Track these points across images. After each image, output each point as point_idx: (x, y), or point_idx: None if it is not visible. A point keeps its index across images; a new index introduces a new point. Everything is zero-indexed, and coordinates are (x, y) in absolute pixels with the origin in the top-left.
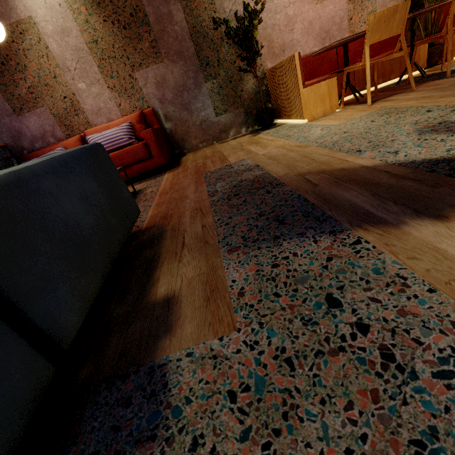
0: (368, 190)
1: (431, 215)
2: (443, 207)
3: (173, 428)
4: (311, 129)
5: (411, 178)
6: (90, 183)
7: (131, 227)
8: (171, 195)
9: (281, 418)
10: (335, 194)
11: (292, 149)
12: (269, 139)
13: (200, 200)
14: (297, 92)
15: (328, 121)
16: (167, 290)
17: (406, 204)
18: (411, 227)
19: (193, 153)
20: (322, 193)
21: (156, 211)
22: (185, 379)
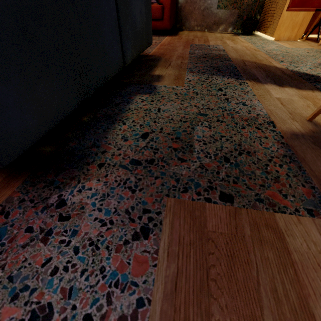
0: (266, 73)
1: (279, 85)
2: (286, 84)
3: (157, 94)
4: (271, 44)
5: (289, 75)
6: (143, 8)
7: (148, 47)
8: (168, 47)
9: (189, 99)
10: (251, 70)
11: (250, 49)
12: (242, 41)
13: (183, 54)
14: (281, 12)
15: (285, 44)
16: (159, 74)
17: (274, 80)
18: (267, 85)
19: (188, 32)
20: (246, 68)
21: (157, 50)
22: (162, 89)
